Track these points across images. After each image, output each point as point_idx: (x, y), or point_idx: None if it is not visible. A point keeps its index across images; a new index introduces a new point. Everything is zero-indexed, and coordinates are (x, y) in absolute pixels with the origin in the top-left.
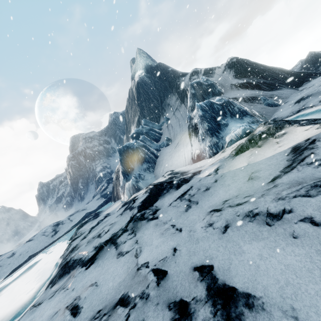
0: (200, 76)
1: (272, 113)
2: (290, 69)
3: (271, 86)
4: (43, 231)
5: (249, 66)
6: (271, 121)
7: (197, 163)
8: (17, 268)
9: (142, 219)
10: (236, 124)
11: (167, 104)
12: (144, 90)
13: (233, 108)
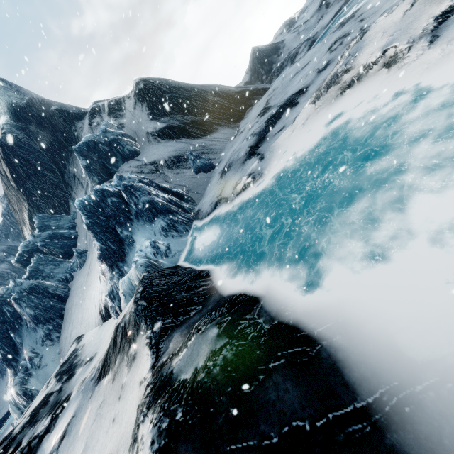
0: (104, 117)
1: (204, 188)
2: (228, 87)
3: (203, 127)
4: None
5: (166, 94)
6: (141, 286)
7: (106, 324)
8: None
9: None
10: (143, 239)
11: (71, 175)
12: (20, 156)
13: (137, 202)
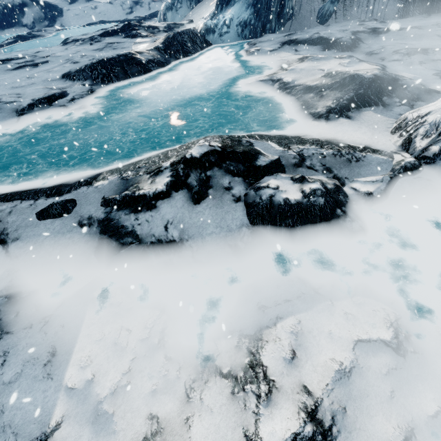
0: None
1: (296, 29)
2: None
3: None
4: (123, 1)
5: None
6: (181, 31)
7: None
8: (90, 25)
9: (92, 41)
10: (233, 12)
11: None
12: None
13: None
